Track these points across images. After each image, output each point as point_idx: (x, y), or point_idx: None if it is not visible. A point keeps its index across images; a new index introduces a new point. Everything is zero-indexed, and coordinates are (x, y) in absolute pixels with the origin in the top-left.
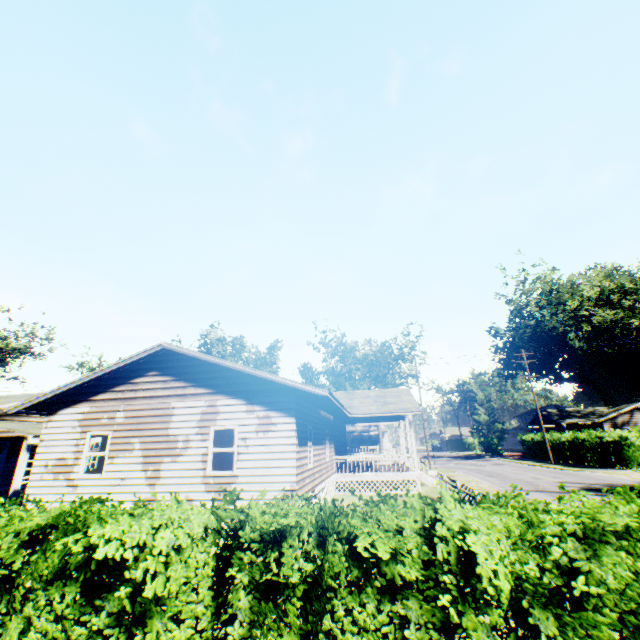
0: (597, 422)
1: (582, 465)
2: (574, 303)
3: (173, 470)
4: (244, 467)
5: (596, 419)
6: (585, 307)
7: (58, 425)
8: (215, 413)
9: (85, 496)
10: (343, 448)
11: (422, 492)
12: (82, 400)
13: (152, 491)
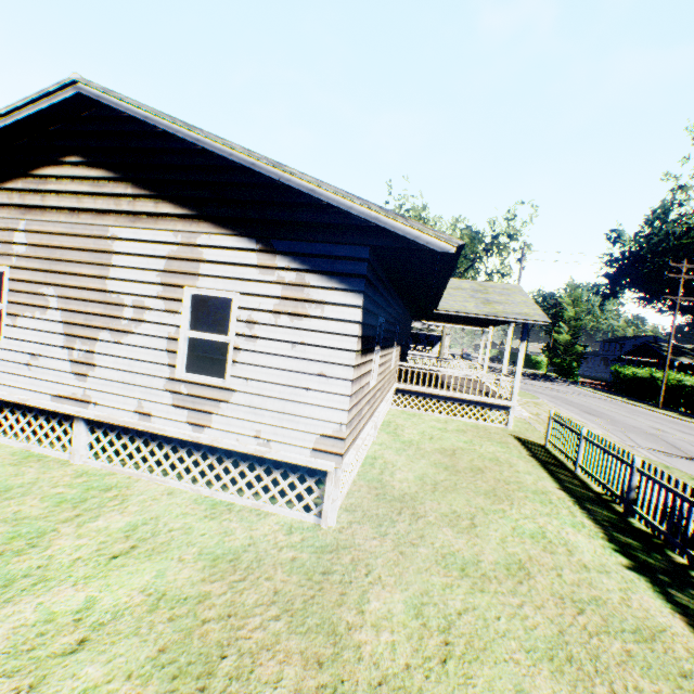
0: None
1: None
2: None
3: (115, 357)
4: (245, 377)
5: None
6: None
7: None
8: (193, 261)
9: None
10: (405, 350)
11: (513, 428)
12: None
13: (82, 386)
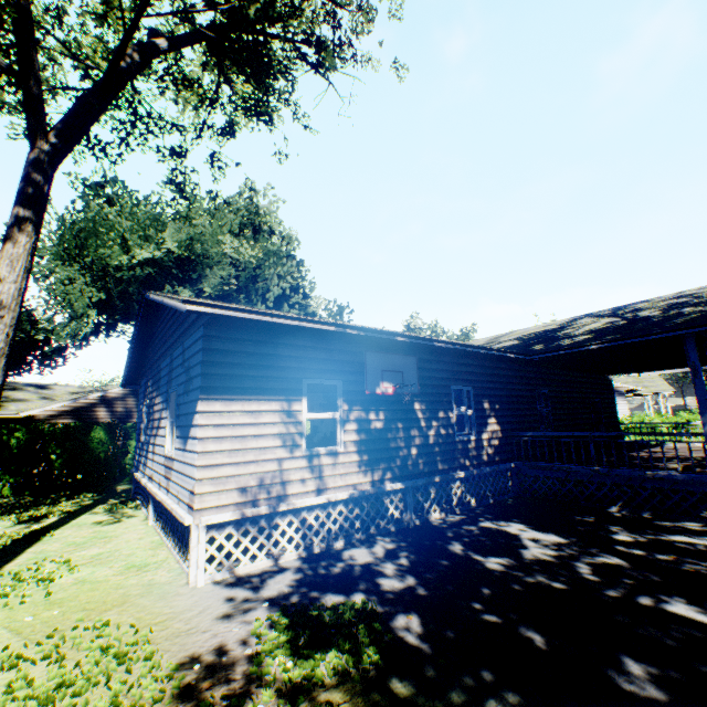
0: None
1: None
2: None
3: None
4: None
5: None
6: None
7: None
8: None
9: None
10: None
11: None
12: None
13: None
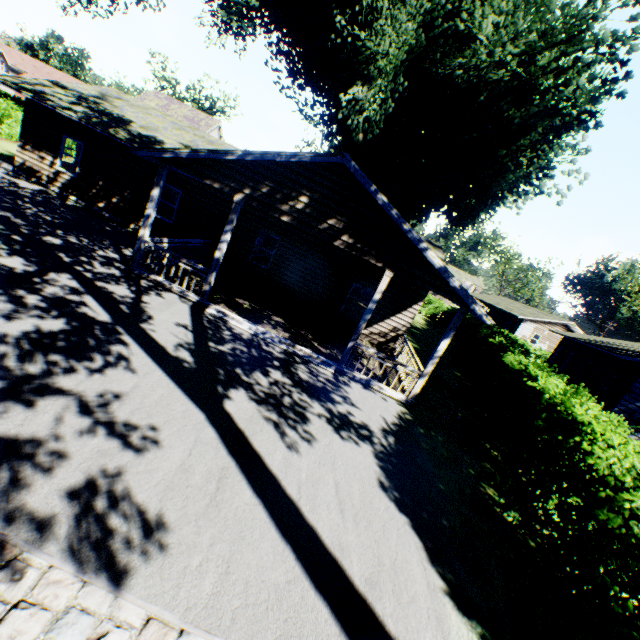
0: None
1: None
2: None
3: None
4: None
5: None
6: None
7: (526, 326)
8: None
9: None
10: None
11: None
12: (535, 322)
13: None
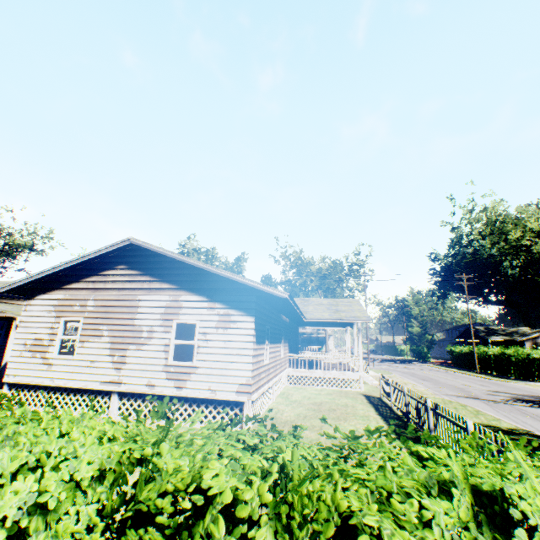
0: (519, 340)
1: (505, 376)
2: (517, 233)
3: (137, 357)
4: (203, 360)
5: (519, 338)
6: (527, 238)
7: (35, 309)
8: (178, 308)
9: (58, 374)
10: (295, 347)
11: (364, 390)
12: (57, 288)
13: (118, 374)
